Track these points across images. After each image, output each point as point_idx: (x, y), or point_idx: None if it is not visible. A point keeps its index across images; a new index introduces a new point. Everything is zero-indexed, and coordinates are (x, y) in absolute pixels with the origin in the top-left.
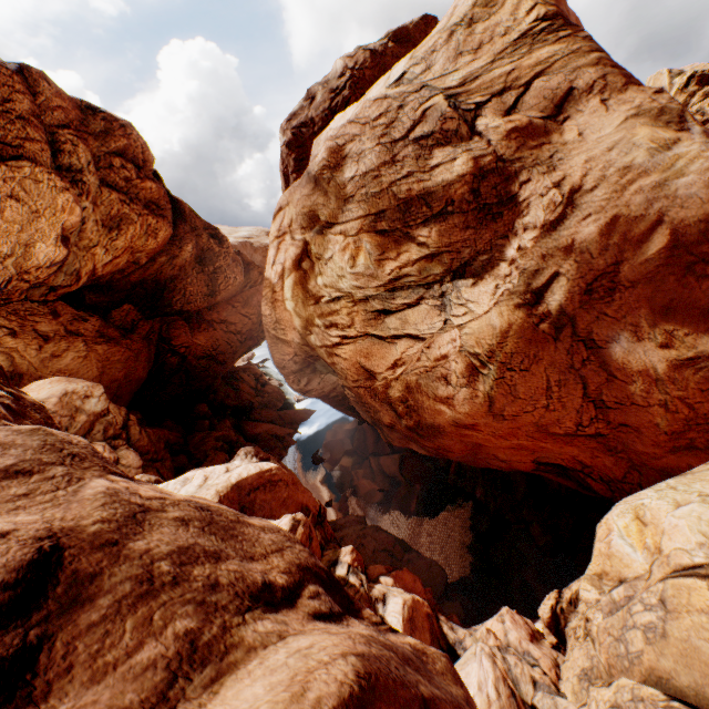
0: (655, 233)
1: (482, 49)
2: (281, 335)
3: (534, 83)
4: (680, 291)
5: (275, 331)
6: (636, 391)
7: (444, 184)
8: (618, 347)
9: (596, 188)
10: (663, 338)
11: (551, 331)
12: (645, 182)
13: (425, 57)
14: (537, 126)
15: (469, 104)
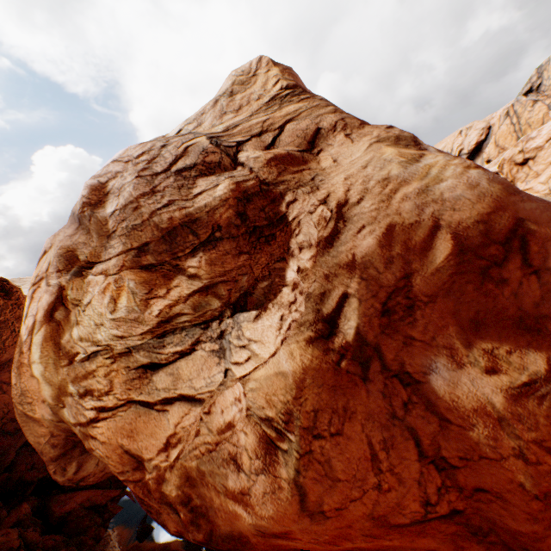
0: (436, 238)
1: (242, 109)
2: (29, 411)
3: (287, 126)
4: (484, 301)
5: (22, 406)
6: (481, 438)
7: (208, 209)
8: (440, 378)
9: (362, 200)
10: (485, 360)
11: (357, 369)
12: (408, 189)
13: (197, 117)
14: (296, 157)
15: (230, 142)
